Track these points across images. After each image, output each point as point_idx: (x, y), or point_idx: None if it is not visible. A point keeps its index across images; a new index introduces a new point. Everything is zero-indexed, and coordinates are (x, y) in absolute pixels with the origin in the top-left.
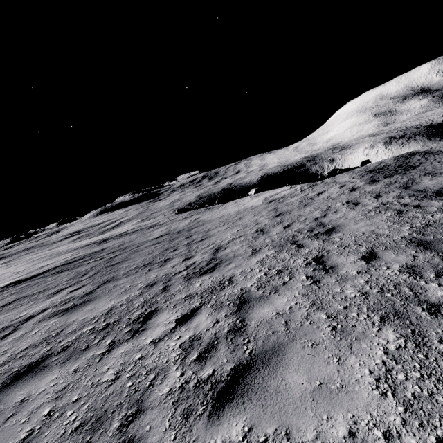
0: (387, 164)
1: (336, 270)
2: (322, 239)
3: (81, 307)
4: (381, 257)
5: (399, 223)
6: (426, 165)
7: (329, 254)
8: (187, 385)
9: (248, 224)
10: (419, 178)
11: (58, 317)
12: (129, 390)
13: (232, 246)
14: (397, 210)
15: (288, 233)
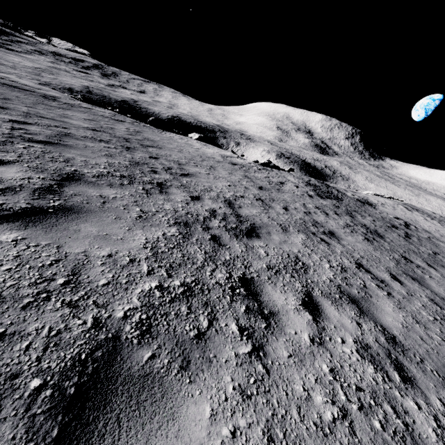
0: (316, 184)
1: (389, 285)
2: (337, 241)
3: (66, 222)
4: (405, 283)
5: (378, 251)
6: (348, 202)
7: (363, 263)
8: (442, 424)
9: (234, 182)
10: (353, 212)
11: (16, 228)
12: (392, 437)
13: (248, 208)
14: (364, 237)
15: (296, 218)
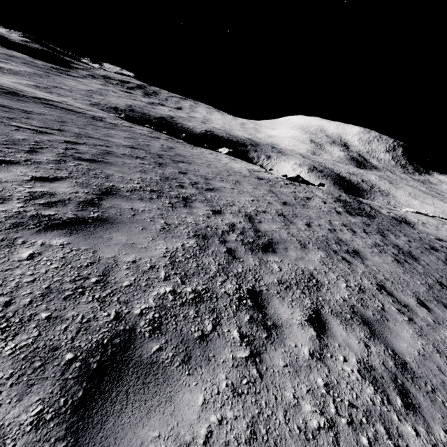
0: (347, 200)
1: (413, 310)
2: (360, 261)
3: (102, 231)
4: (434, 310)
5: (408, 274)
6: (381, 220)
7: (387, 285)
8: None
9: (257, 197)
10: (385, 231)
11: (63, 234)
12: None
13: (268, 223)
14: (394, 258)
15: (318, 235)
